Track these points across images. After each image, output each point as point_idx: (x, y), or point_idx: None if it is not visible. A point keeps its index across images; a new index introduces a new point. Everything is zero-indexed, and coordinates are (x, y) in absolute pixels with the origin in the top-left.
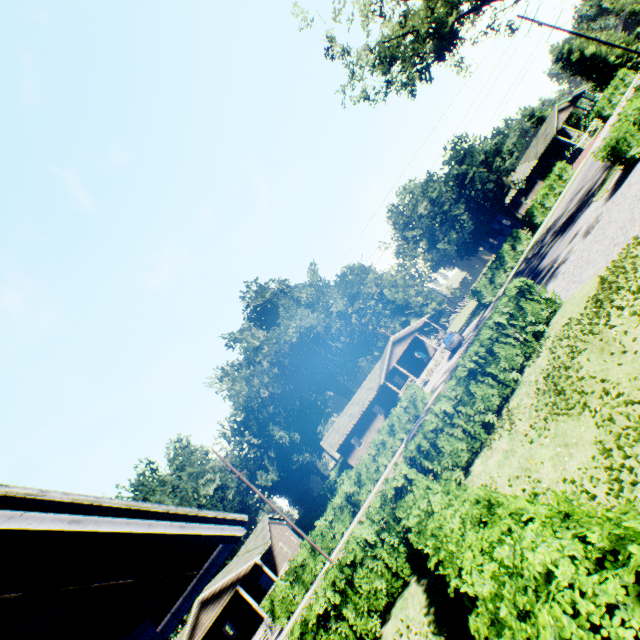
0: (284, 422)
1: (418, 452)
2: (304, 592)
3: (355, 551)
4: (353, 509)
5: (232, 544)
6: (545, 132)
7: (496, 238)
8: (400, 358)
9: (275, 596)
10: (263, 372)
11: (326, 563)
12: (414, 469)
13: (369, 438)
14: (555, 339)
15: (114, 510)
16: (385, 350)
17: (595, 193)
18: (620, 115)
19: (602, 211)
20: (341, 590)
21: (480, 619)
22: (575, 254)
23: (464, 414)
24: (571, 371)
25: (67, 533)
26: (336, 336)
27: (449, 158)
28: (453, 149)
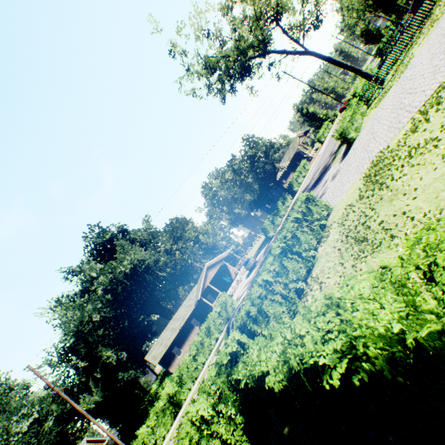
0: (113, 343)
1: (248, 318)
2: None
3: (190, 433)
4: (175, 410)
5: None
6: (293, 146)
7: (270, 204)
8: (212, 281)
9: None
10: (97, 298)
11: None
12: (245, 335)
13: (188, 347)
14: (341, 219)
15: None
16: (201, 274)
17: (331, 163)
18: (341, 119)
19: (340, 166)
20: None
21: None
22: (330, 188)
23: (282, 283)
24: (369, 222)
25: None
26: (163, 267)
27: (245, 144)
28: (247, 139)
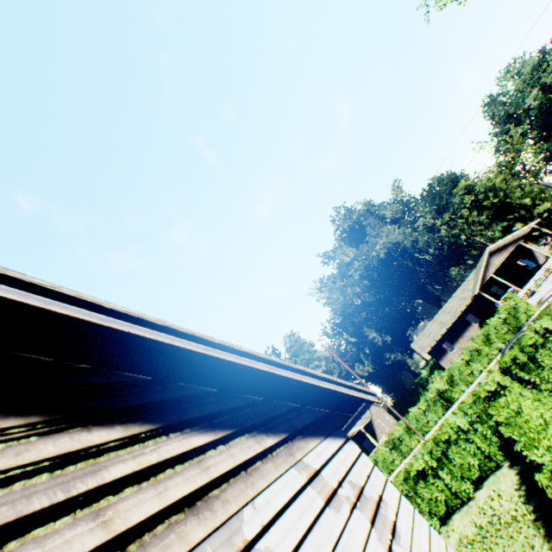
0: (375, 326)
1: (513, 364)
2: (401, 459)
3: (448, 433)
4: (445, 404)
5: (369, 404)
6: None
7: None
8: (498, 268)
9: (377, 456)
10: (354, 284)
11: (420, 441)
12: (508, 378)
13: (461, 344)
14: None
15: (325, 379)
16: (480, 261)
17: None
18: None
19: None
20: (436, 458)
21: (544, 474)
22: None
23: None
24: None
25: (315, 385)
26: (423, 249)
27: None
28: None
